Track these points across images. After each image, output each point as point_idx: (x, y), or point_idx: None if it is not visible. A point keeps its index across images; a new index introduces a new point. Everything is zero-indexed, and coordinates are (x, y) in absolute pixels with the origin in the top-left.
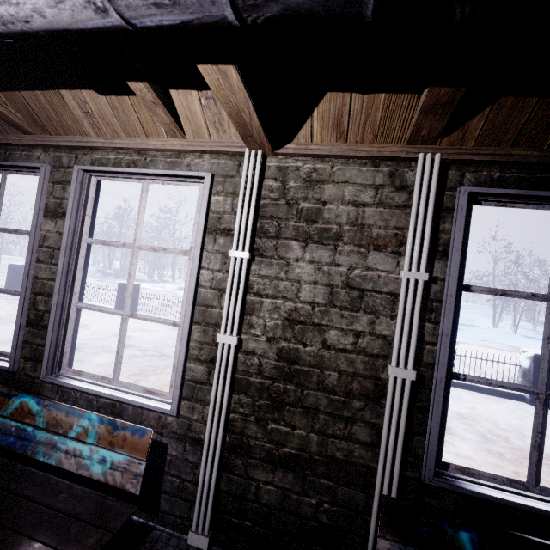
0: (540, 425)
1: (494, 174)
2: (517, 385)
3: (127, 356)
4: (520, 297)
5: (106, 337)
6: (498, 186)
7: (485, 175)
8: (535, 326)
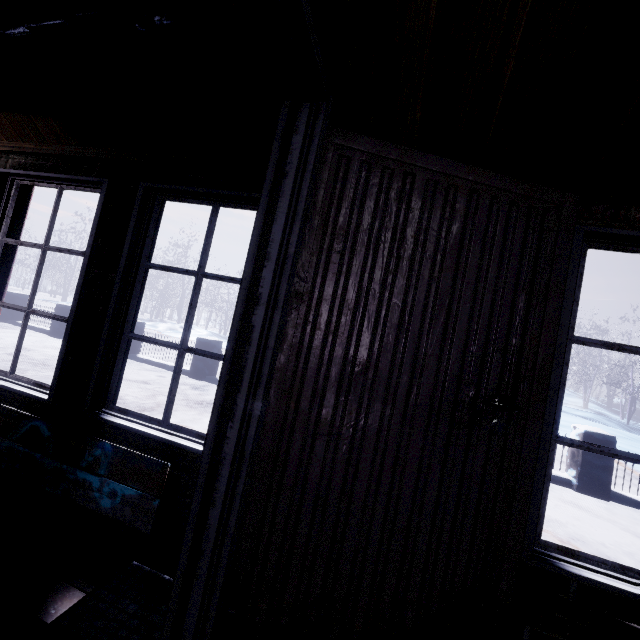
0: (21, 332)
1: (22, 161)
2: (17, 306)
3: (2, 360)
4: (30, 246)
5: (5, 347)
6: (22, 169)
7: (17, 162)
8: (586, 402)
